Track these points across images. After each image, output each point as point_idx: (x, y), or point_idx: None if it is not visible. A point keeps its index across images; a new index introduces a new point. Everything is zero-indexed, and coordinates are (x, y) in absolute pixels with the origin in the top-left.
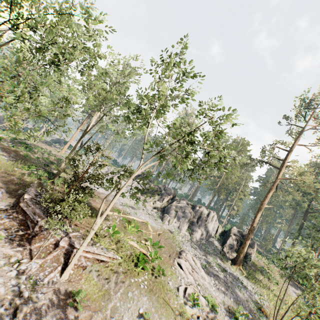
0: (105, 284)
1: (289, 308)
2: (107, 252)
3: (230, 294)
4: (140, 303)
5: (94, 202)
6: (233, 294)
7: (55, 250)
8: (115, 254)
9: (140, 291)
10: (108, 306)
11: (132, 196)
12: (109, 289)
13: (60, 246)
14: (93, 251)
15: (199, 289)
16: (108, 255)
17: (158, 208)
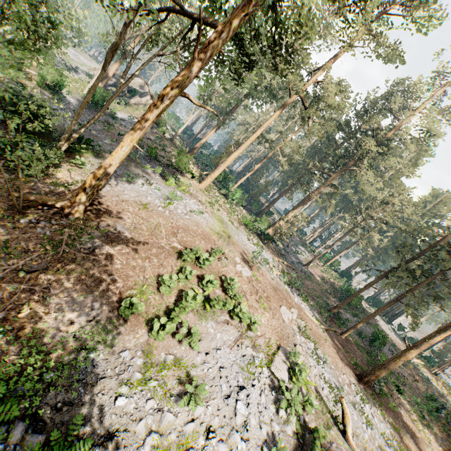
0: None
1: None
2: None
3: None
4: None
5: None
6: None
7: None
8: None
9: None
10: None
11: None
12: None
13: None
14: None
15: None
16: None
17: None
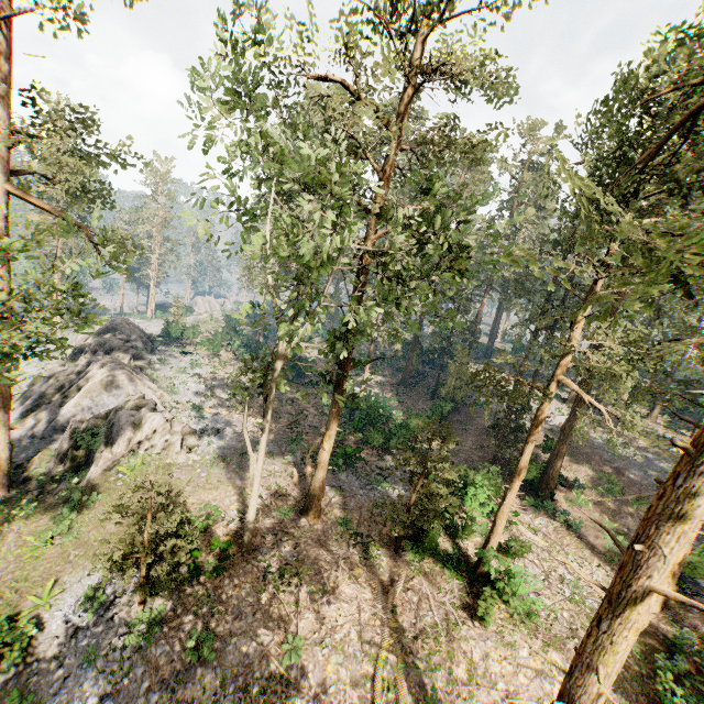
0: None
1: None
2: None
3: None
4: None
5: None
6: None
7: None
8: None
9: None
10: None
11: None
12: None
13: None
14: None
15: None
16: None
17: None
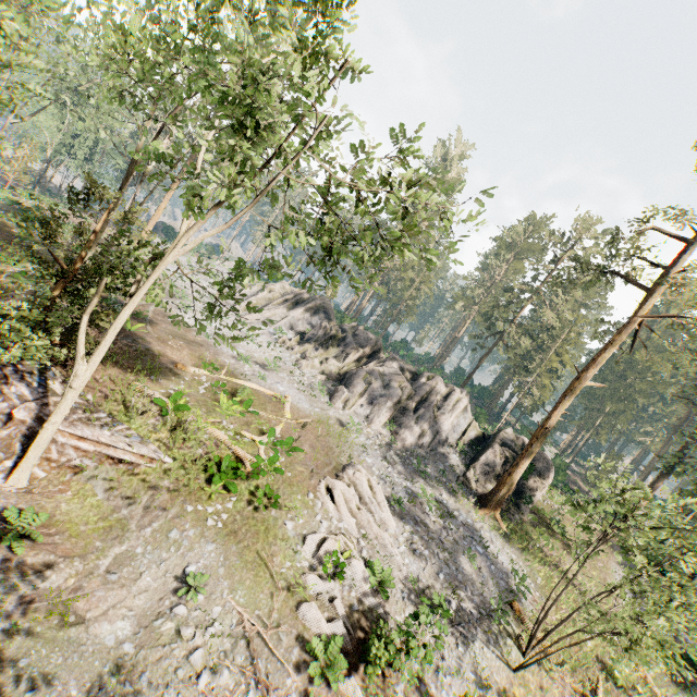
0: (123, 509)
1: (574, 614)
2: (139, 445)
3: (442, 566)
4: (195, 555)
5: (162, 344)
6: (450, 566)
7: (7, 427)
8: (162, 451)
9: (203, 531)
10: (109, 552)
11: (199, 324)
12: (128, 518)
13: (16, 420)
14: (97, 438)
15: (362, 546)
16: (138, 450)
17: (331, 374)
